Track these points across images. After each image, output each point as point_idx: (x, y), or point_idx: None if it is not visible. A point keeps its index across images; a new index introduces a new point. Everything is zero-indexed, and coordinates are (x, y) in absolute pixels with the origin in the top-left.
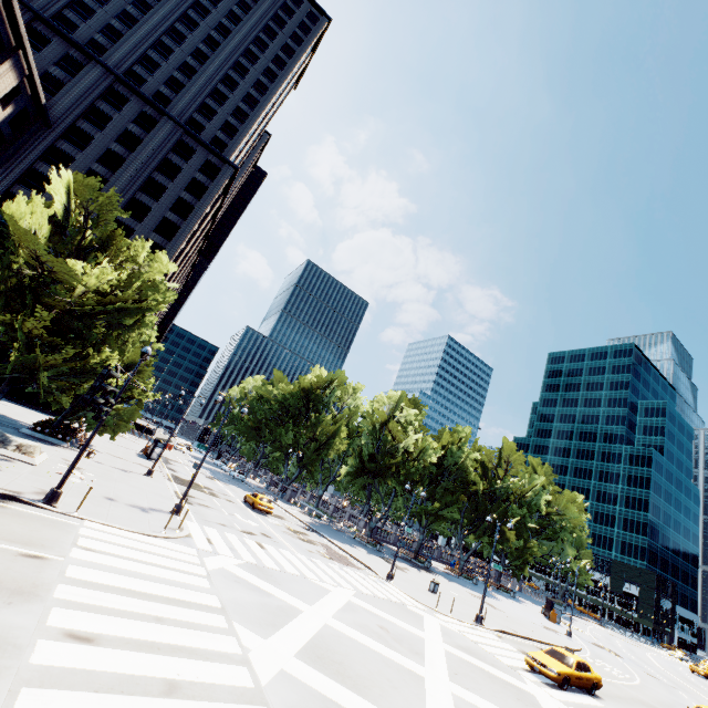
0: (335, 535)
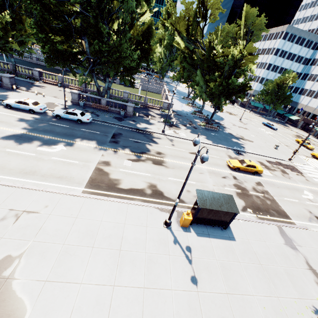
0: (225, 141)
